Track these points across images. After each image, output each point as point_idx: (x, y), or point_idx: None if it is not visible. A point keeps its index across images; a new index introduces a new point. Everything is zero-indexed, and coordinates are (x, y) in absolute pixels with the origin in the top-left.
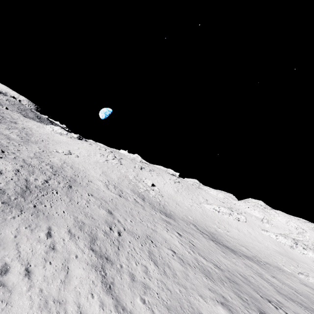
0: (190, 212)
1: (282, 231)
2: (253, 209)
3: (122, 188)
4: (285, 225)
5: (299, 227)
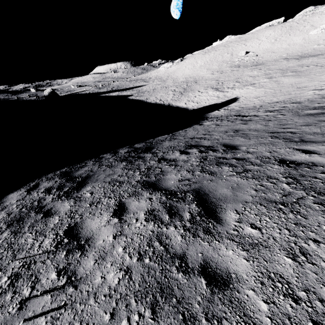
0: (286, 51)
1: None
2: None
3: (222, 69)
4: None
5: None
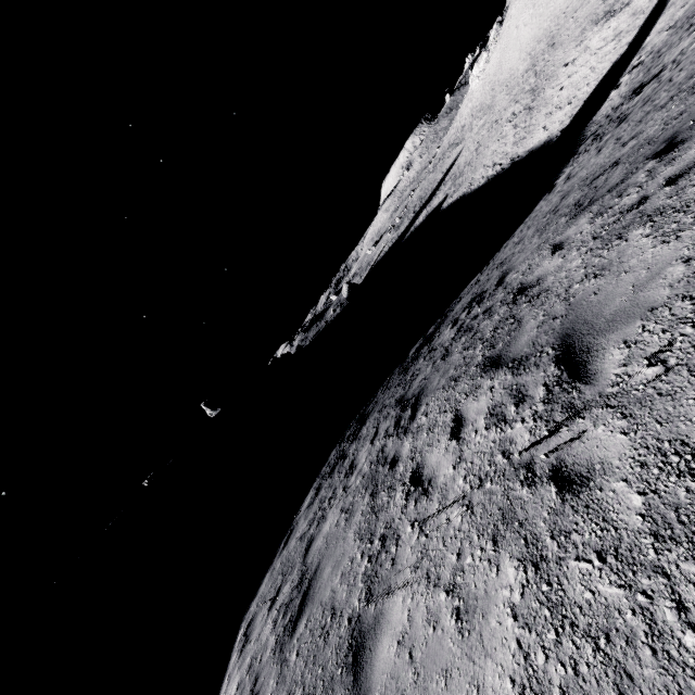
0: None
1: None
2: None
3: None
4: None
5: None
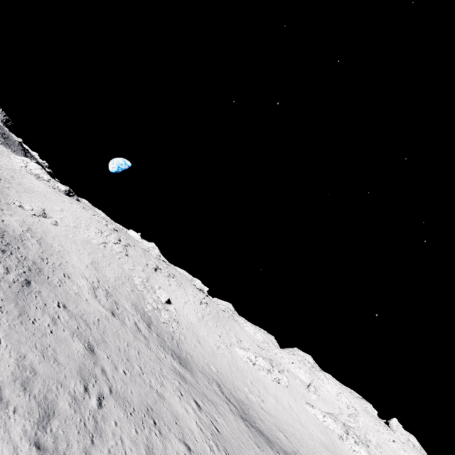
0: (214, 359)
1: (331, 408)
2: (298, 367)
3: (119, 298)
4: (335, 400)
5: (351, 406)
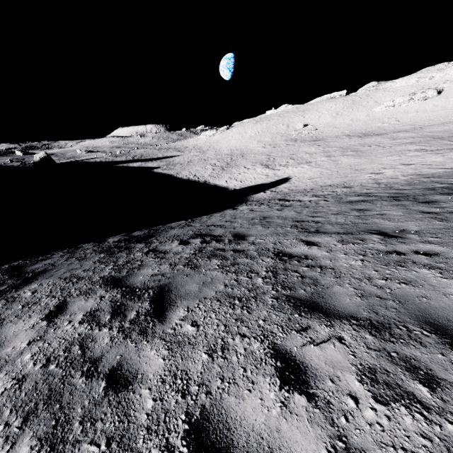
0: (349, 127)
1: None
2: None
3: (276, 143)
4: None
5: None
